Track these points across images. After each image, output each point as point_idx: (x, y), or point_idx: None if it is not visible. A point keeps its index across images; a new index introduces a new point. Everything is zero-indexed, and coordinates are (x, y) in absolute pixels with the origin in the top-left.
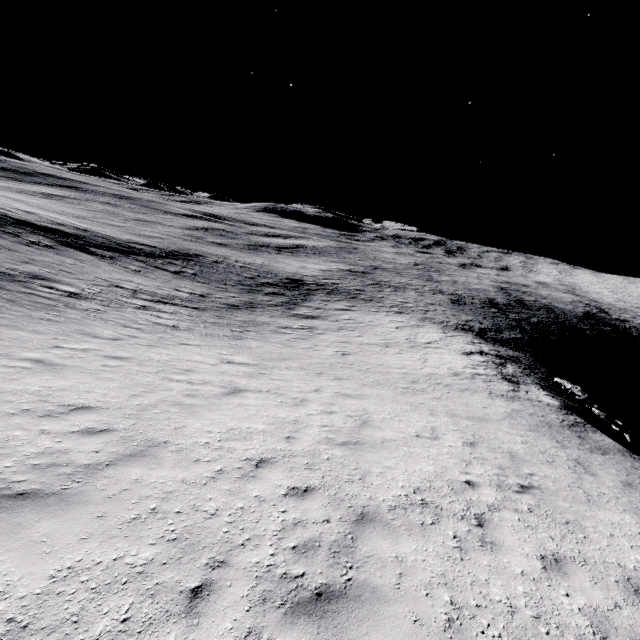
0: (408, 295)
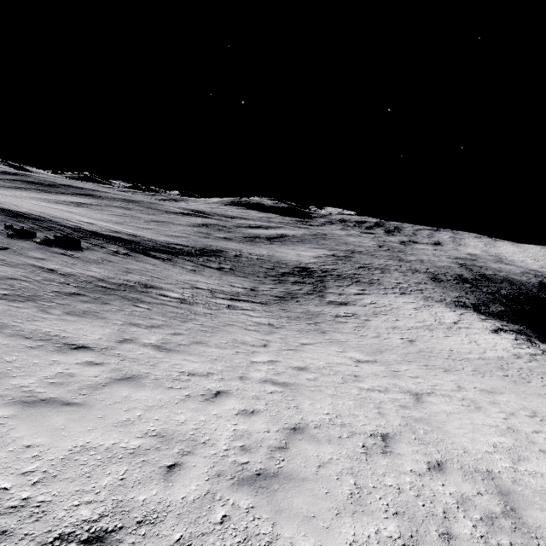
0: (395, 276)
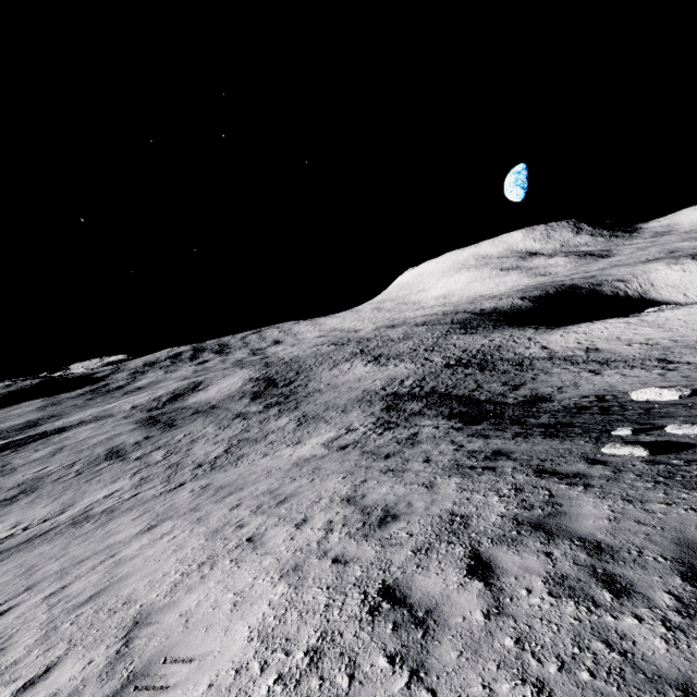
0: (464, 341)
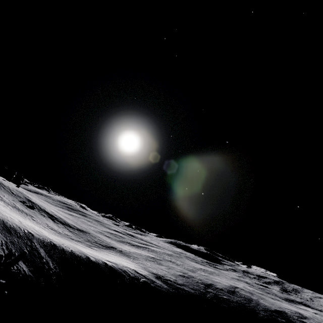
0: (159, 265)
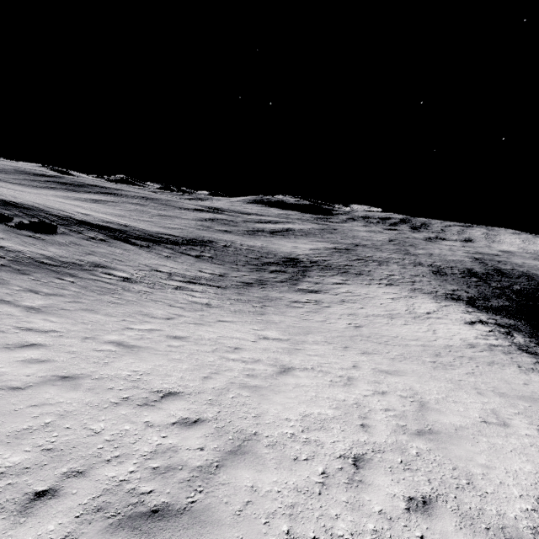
0: (392, 268)
